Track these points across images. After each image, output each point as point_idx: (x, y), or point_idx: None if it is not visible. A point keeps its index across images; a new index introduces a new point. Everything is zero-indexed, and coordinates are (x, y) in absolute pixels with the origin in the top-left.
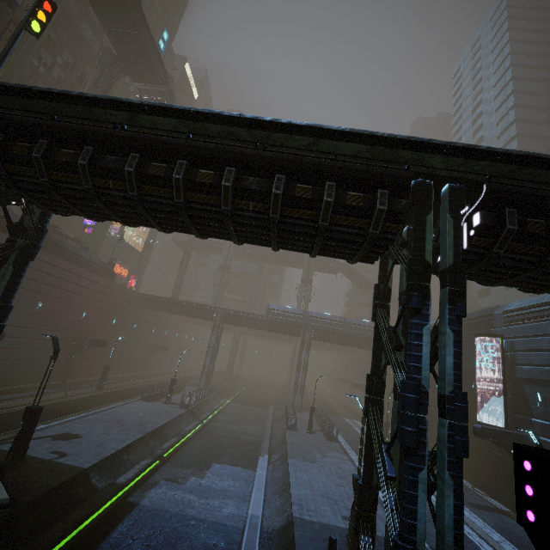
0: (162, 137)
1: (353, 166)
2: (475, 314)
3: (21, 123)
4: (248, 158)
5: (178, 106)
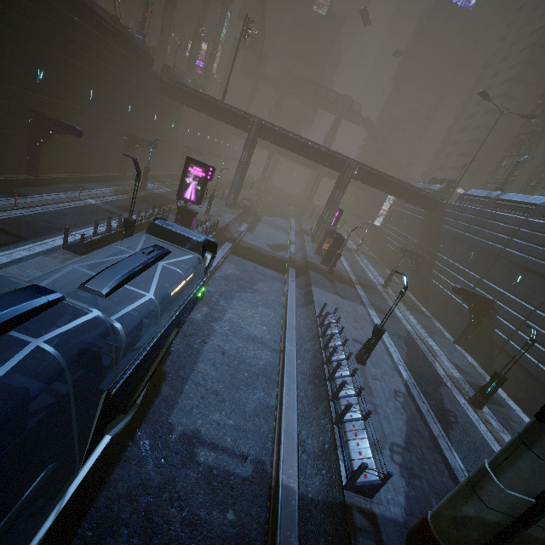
0: (299, 140)
1: (336, 156)
2: None
3: (269, 128)
4: (316, 149)
5: (305, 138)
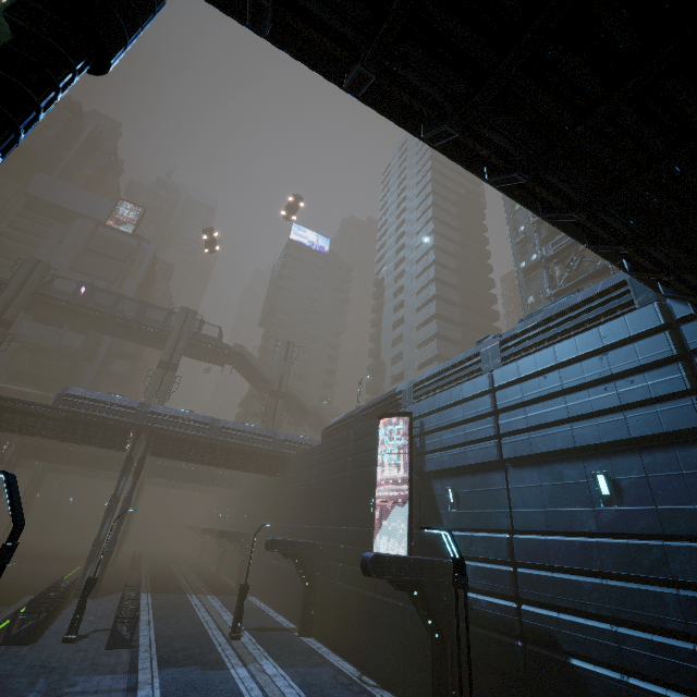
0: None
1: None
2: (383, 397)
3: None
4: None
5: None
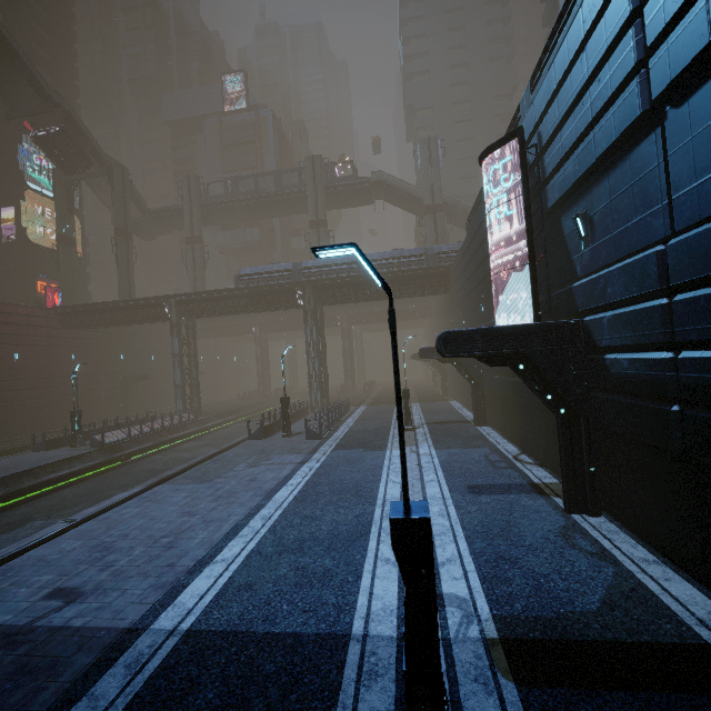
0: None
1: None
2: None
3: None
4: None
5: None
